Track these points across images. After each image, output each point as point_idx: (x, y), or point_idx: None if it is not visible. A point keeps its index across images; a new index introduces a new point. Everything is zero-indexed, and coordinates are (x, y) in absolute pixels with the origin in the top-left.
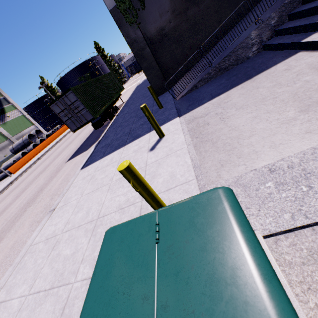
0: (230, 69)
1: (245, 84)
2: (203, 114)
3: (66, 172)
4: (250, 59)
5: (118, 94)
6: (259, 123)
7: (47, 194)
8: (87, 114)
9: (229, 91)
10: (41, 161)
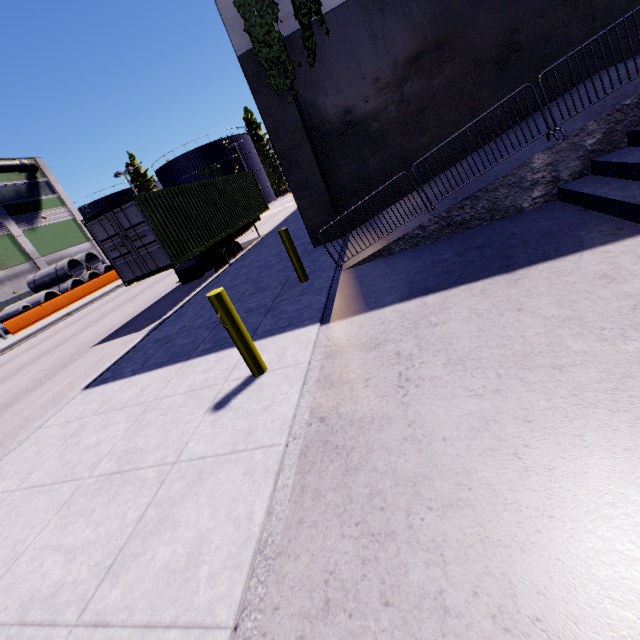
0: (474, 227)
1: (493, 283)
2: (371, 338)
3: (73, 376)
4: (524, 215)
5: (249, 219)
6: (490, 455)
7: (6, 423)
8: (161, 254)
9: (451, 290)
10: (69, 322)
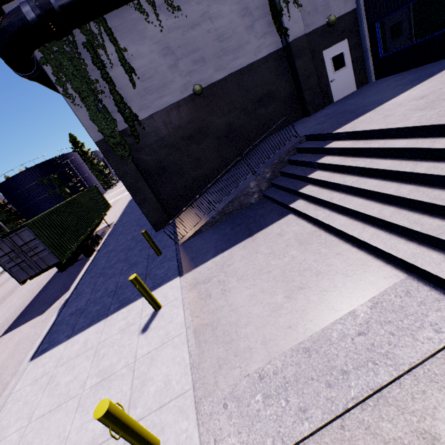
0: (235, 213)
1: (247, 242)
2: (206, 277)
3: None
4: (253, 206)
5: (101, 217)
6: (255, 306)
7: None
8: (50, 257)
9: (232, 248)
10: None
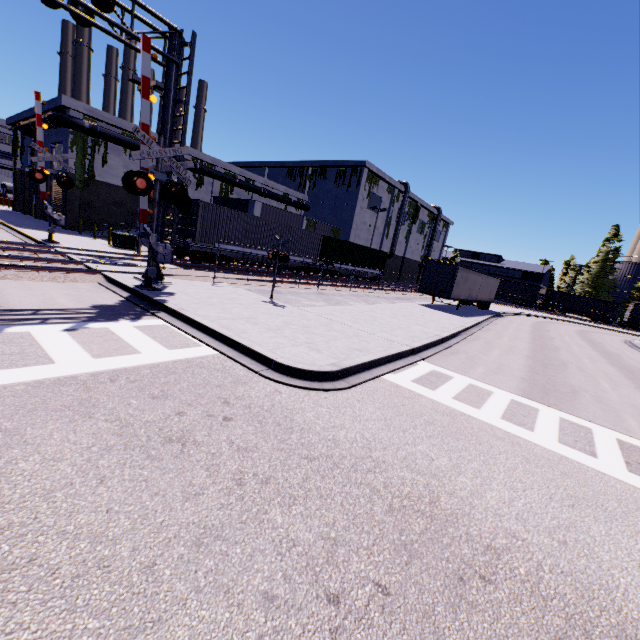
0: None
1: None
2: None
3: None
4: None
5: None
6: None
7: None
8: None
9: None
10: None
